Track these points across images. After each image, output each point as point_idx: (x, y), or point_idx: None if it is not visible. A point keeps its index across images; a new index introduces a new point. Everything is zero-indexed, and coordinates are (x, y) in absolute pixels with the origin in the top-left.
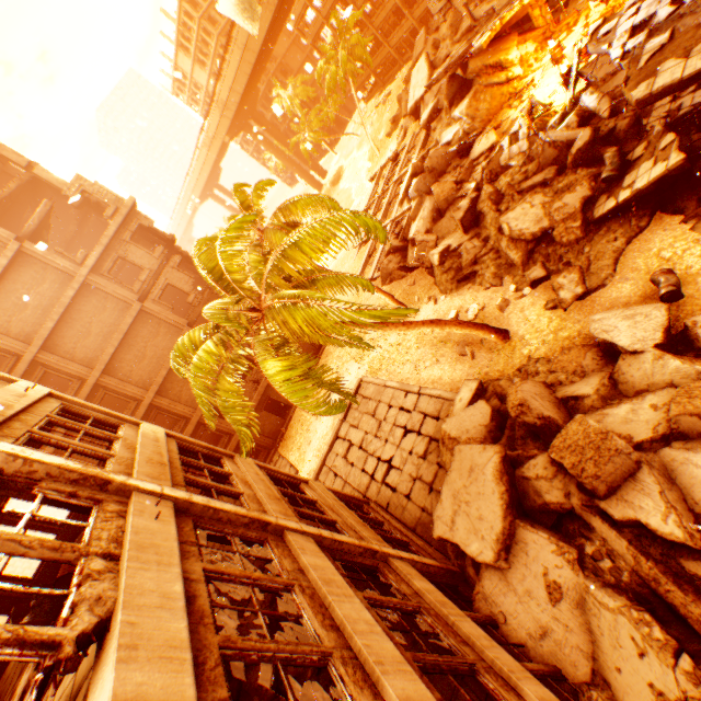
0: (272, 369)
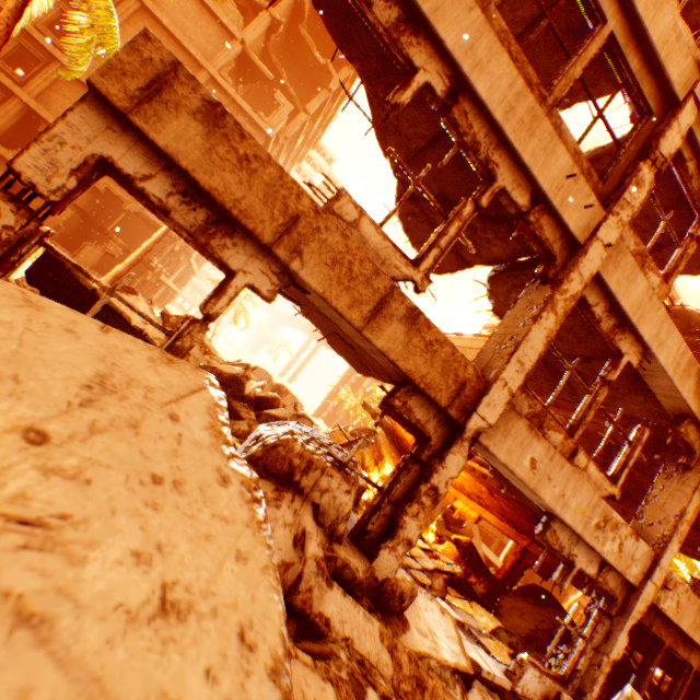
0: None
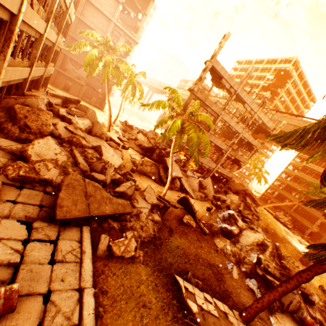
0: (95, 51)
